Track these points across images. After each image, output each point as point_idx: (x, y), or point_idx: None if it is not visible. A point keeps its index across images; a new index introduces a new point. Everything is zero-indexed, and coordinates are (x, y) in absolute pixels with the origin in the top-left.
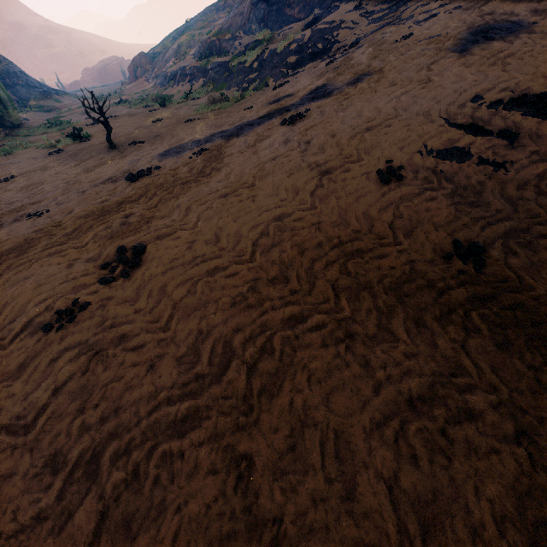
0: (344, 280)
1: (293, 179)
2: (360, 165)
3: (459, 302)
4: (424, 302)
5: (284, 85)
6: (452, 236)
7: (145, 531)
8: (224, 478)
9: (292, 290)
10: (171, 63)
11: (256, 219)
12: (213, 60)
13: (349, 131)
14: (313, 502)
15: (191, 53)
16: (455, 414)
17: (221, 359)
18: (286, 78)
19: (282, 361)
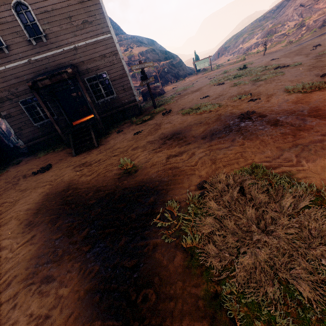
0: None
1: None
2: None
3: None
4: None
5: None
6: None
7: None
8: None
9: None
10: (241, 46)
11: None
12: (275, 35)
13: None
14: None
15: (254, 38)
16: None
17: None
18: None
19: None
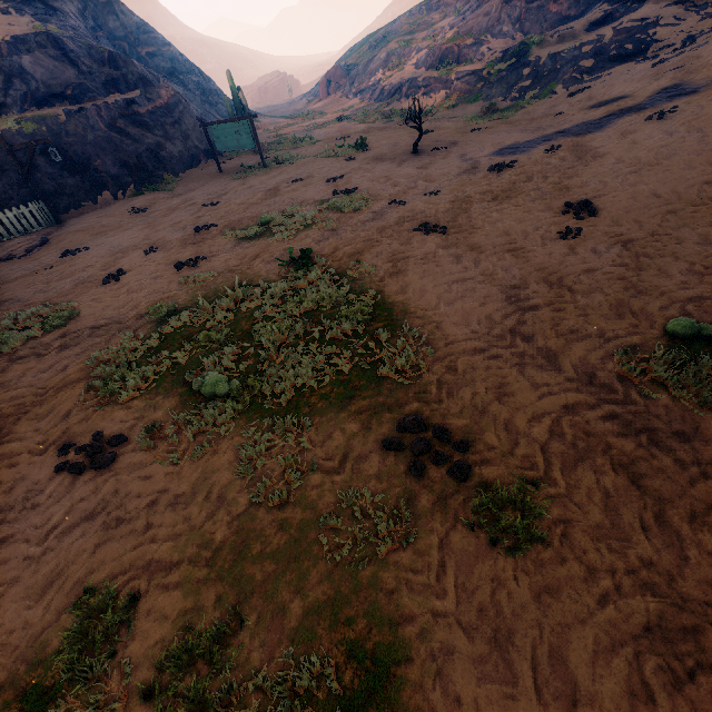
0: None
1: (703, 157)
2: None
3: None
4: None
5: (584, 90)
6: None
7: None
8: None
9: None
10: (380, 76)
11: (685, 183)
12: (457, 69)
13: None
14: None
15: (412, 63)
16: None
17: None
18: (582, 83)
19: None
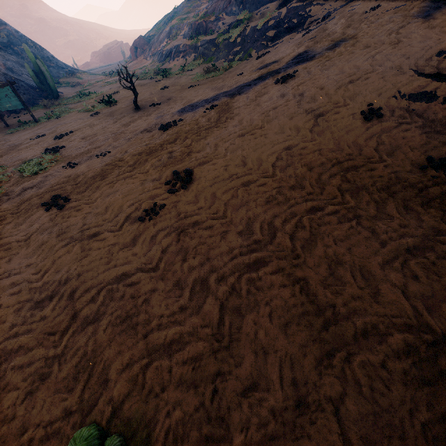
0: (345, 185)
1: (294, 121)
2: (346, 108)
3: (435, 195)
4: (408, 196)
5: (265, 54)
6: (425, 154)
7: (250, 313)
8: (292, 288)
9: (308, 192)
10: (165, 43)
11: (271, 149)
12: (202, 38)
13: (335, 84)
14: (352, 299)
15: (182, 34)
16: (441, 254)
17: (269, 232)
18: (267, 49)
19: (312, 231)
